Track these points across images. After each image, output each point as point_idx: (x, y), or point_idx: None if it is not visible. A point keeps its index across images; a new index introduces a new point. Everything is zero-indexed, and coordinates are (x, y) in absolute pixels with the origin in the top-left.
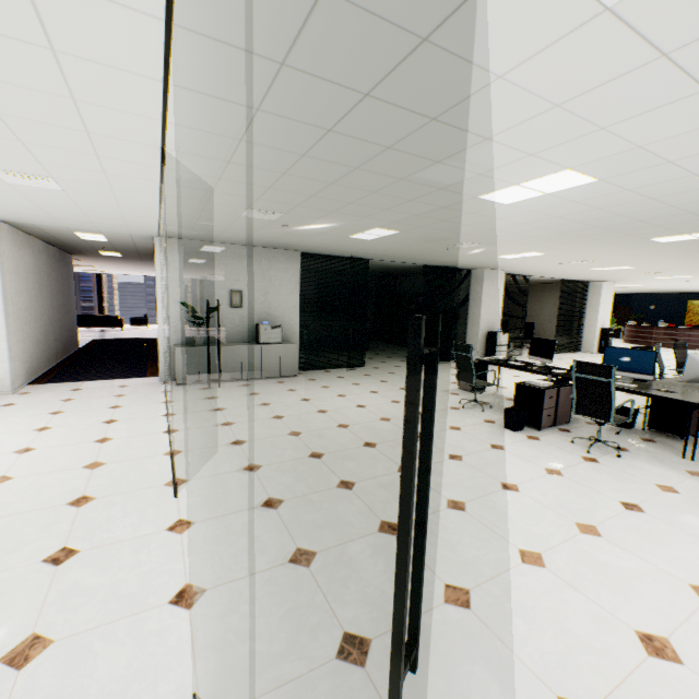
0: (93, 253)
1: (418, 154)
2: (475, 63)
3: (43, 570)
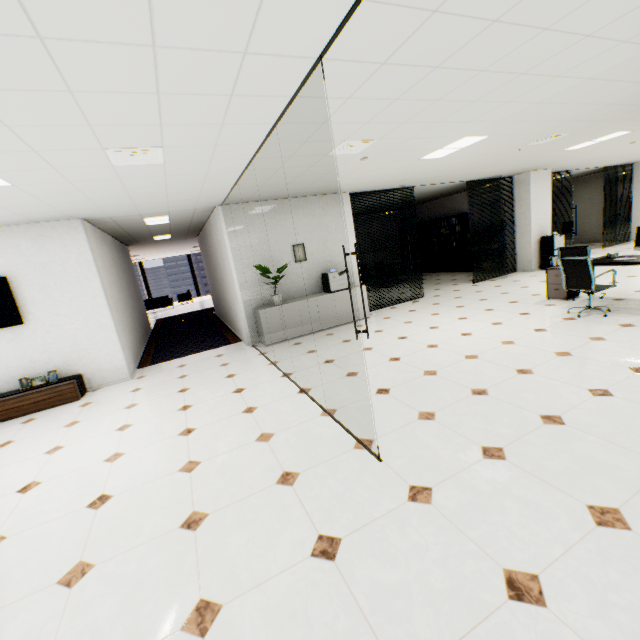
0: (146, 241)
1: None
2: None
3: (322, 568)
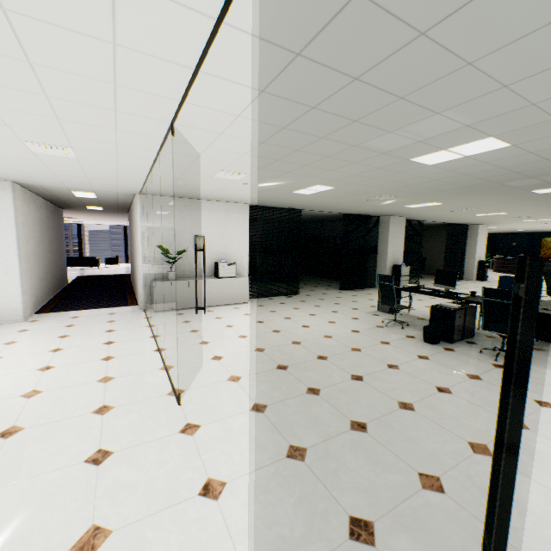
0: (80, 208)
1: (377, 126)
2: (454, 53)
3: (87, 469)
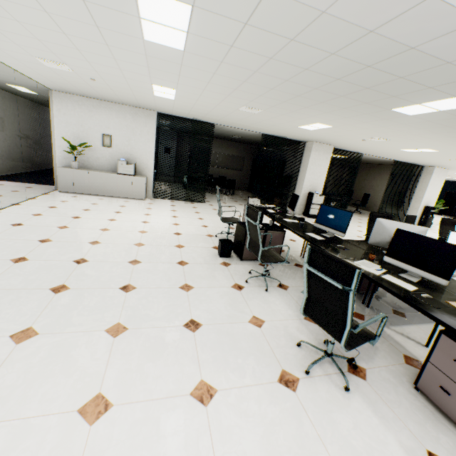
0: None
1: None
2: None
3: None
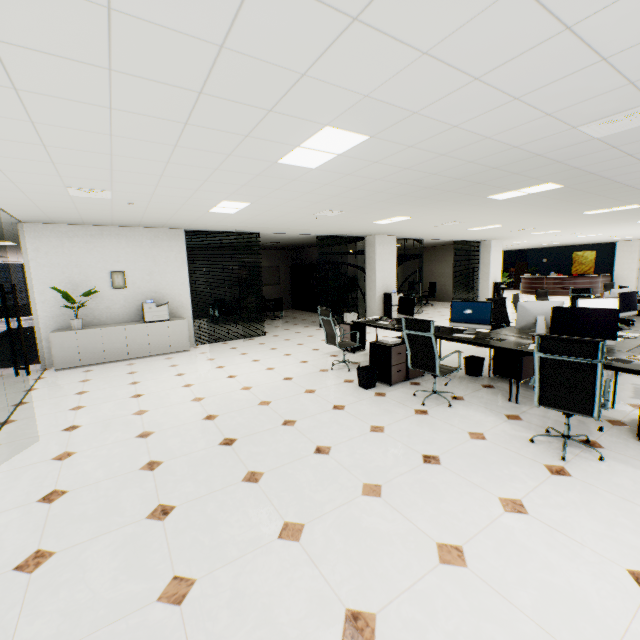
0: None
1: (153, 115)
2: None
3: None
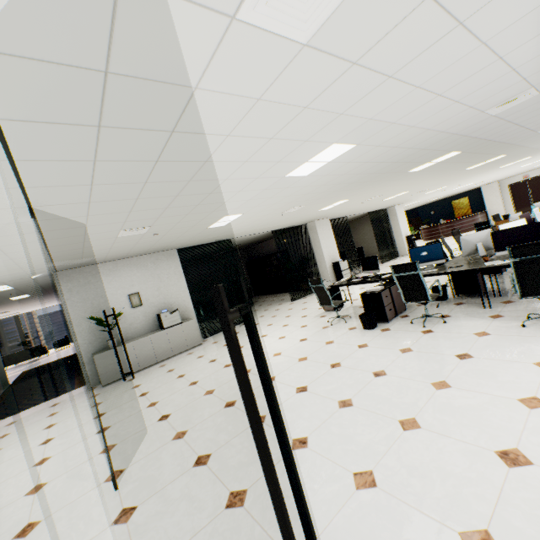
0: (4, 301)
1: (229, 160)
2: (238, 95)
3: None
